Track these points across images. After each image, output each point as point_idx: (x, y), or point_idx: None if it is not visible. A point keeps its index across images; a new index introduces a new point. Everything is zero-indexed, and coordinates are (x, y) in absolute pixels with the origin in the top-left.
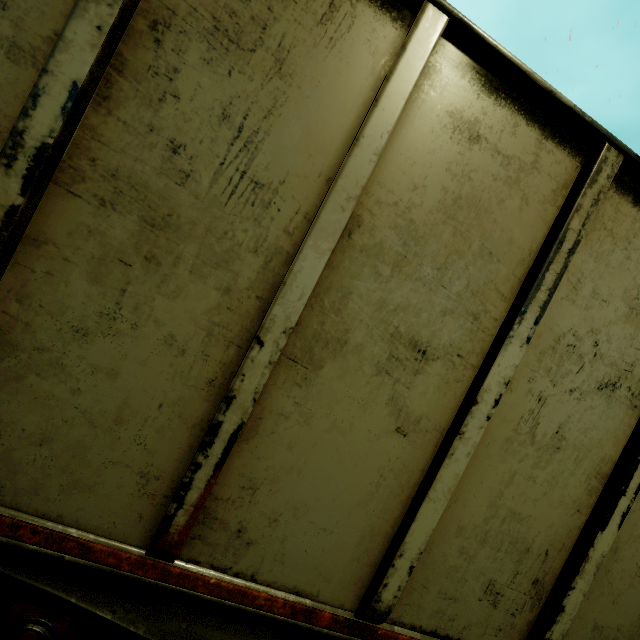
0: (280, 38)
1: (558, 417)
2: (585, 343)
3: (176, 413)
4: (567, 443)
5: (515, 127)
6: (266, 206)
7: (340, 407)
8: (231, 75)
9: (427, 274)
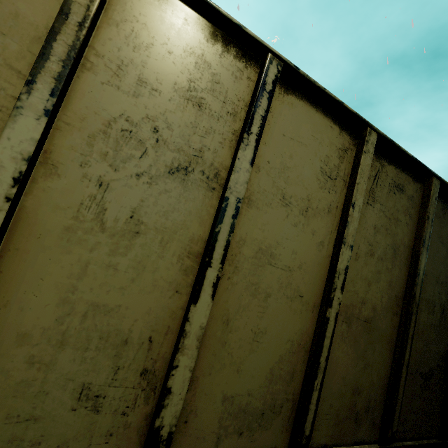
0: None
1: (129, 202)
2: (143, 129)
3: None
4: (147, 227)
5: None
6: None
7: None
8: None
9: None
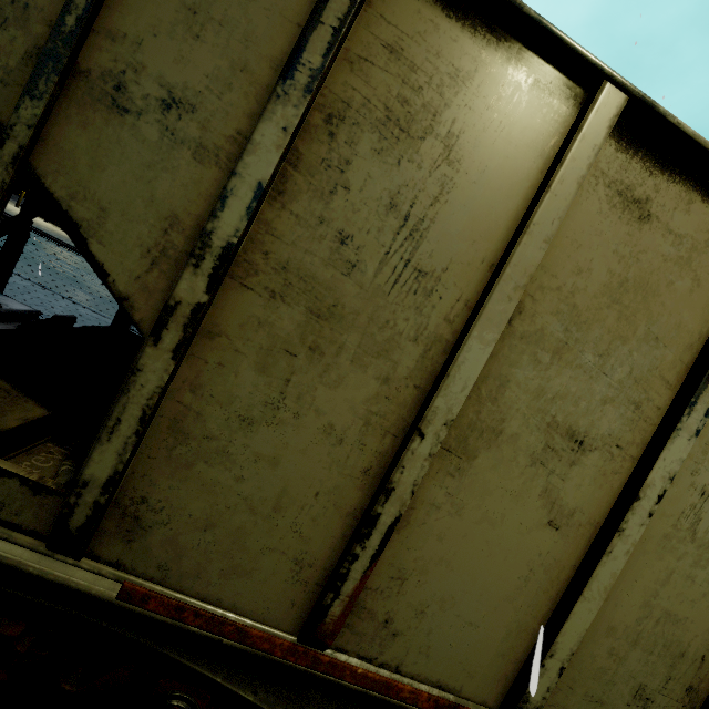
0: (450, 124)
1: None
2: None
3: (331, 502)
4: None
5: (689, 204)
6: (428, 294)
7: (492, 498)
8: (400, 164)
9: (588, 361)
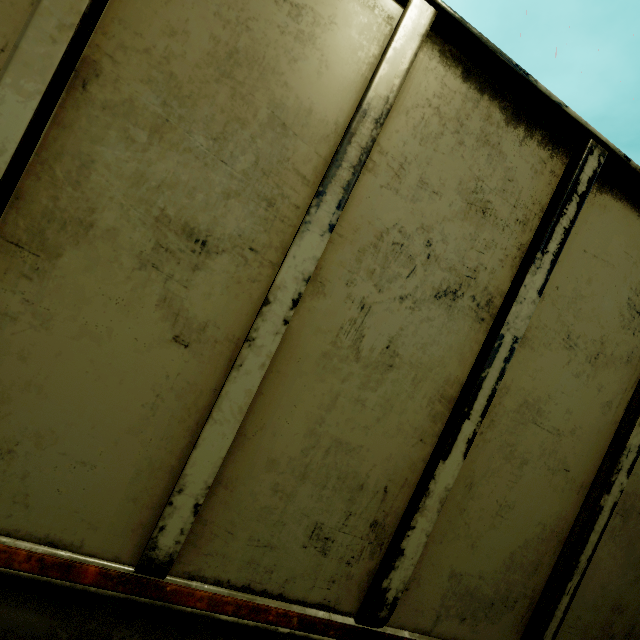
0: None
1: (388, 329)
2: (415, 242)
3: None
4: (402, 360)
5: None
6: None
7: (91, 308)
8: None
9: (200, 145)
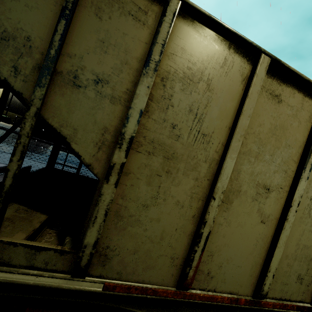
0: (208, 75)
1: None
2: None
3: (182, 231)
4: None
5: (294, 94)
6: (208, 143)
7: (240, 217)
8: (191, 93)
9: (267, 158)
